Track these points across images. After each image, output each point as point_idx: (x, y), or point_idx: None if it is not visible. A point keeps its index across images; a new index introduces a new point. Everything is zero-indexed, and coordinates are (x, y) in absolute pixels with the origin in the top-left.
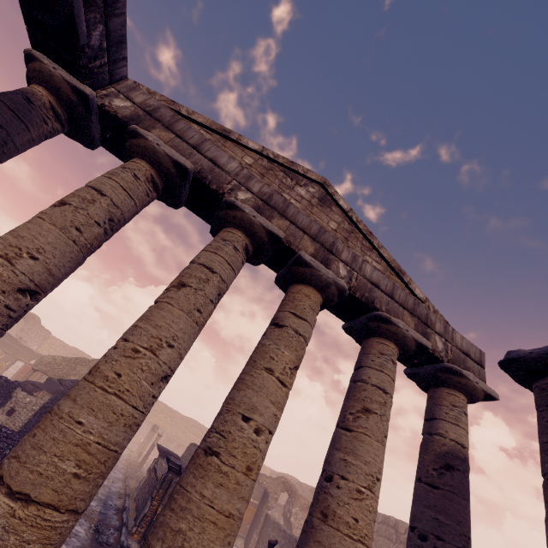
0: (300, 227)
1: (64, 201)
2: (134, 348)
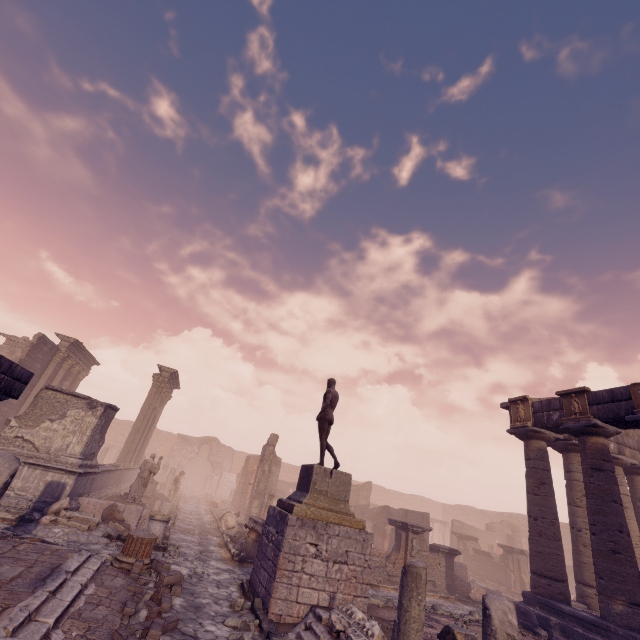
0: (632, 448)
1: (584, 494)
2: (635, 543)
